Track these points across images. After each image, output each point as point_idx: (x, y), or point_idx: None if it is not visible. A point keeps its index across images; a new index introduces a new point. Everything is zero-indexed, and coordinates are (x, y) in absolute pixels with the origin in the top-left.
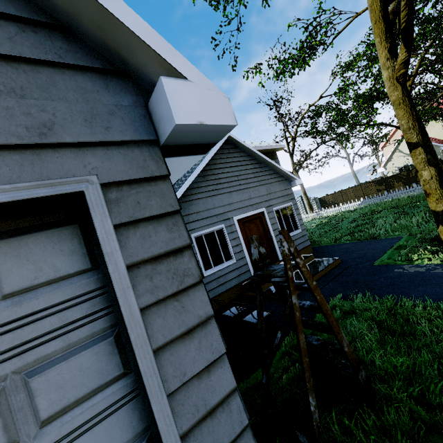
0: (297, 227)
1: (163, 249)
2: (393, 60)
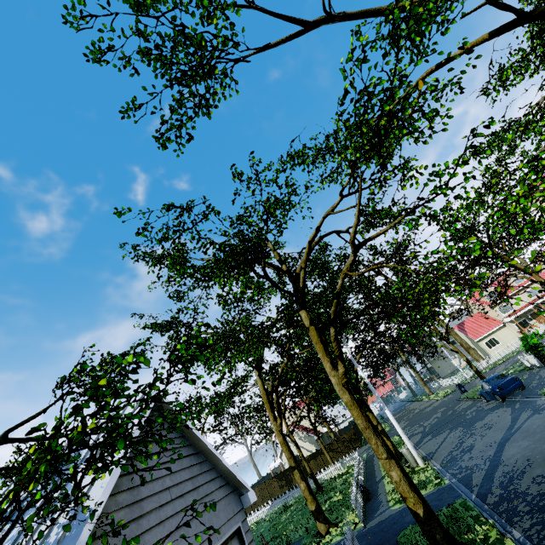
0: None
1: (251, 539)
2: (276, 421)
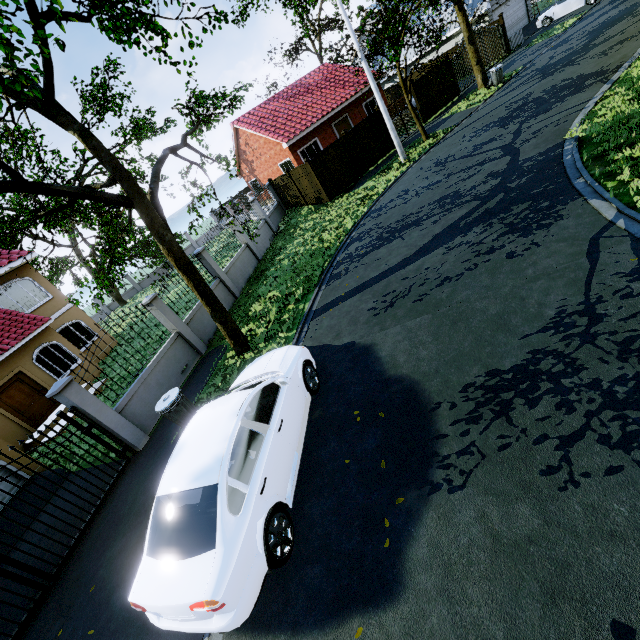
0: None
1: None
2: None
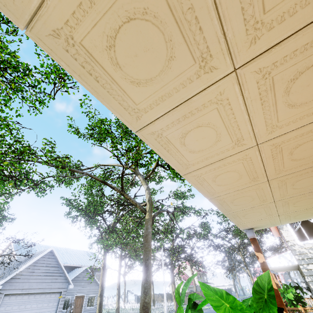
0: (93, 305)
1: (64, 297)
2: (119, 267)
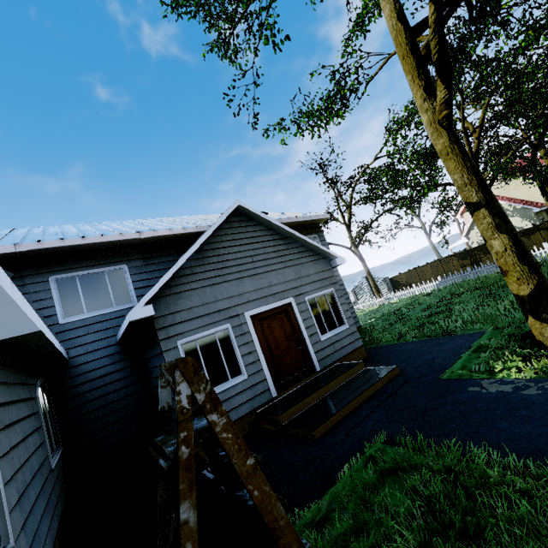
0: (342, 321)
1: None
2: (432, 100)
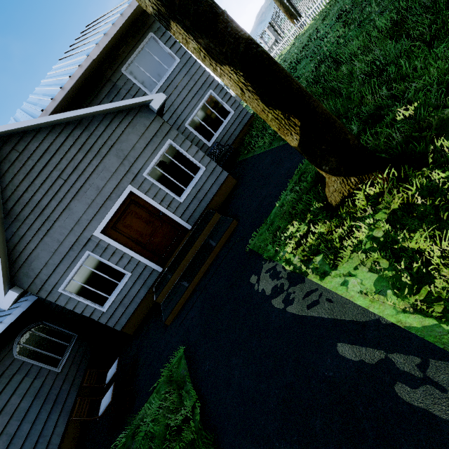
0: (197, 167)
1: None
2: None
